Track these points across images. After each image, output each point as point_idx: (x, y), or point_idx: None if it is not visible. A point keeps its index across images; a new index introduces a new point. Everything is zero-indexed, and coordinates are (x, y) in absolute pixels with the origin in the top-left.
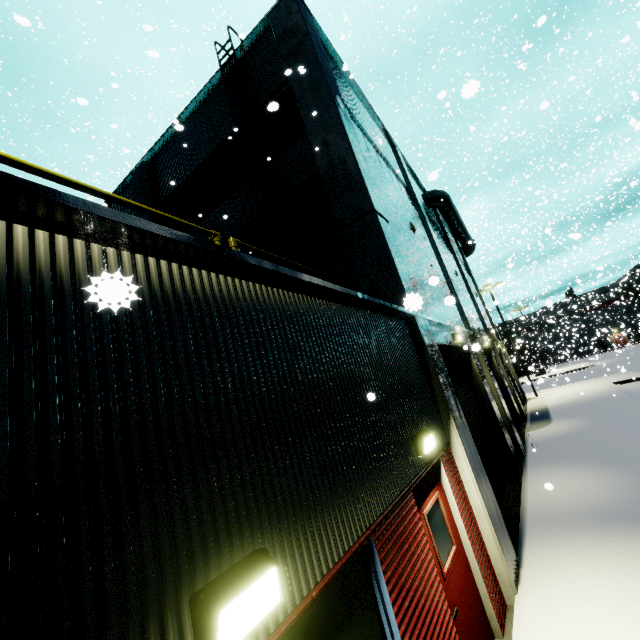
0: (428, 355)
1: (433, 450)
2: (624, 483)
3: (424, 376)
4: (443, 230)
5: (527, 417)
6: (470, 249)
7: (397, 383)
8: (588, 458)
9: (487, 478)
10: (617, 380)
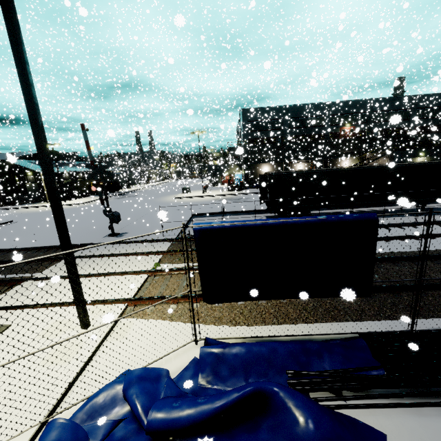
0: None
1: None
2: None
3: None
4: None
5: None
6: None
7: None
8: None
9: None
10: None
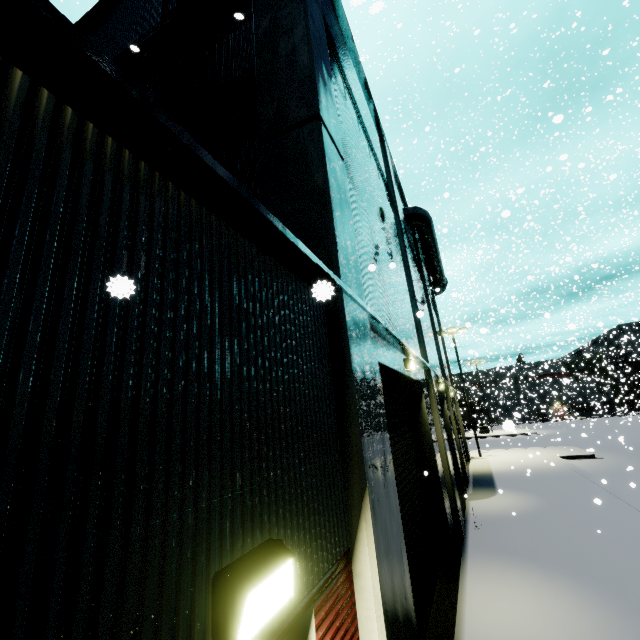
0: (350, 365)
1: (296, 590)
2: (609, 628)
3: (334, 404)
4: (418, 255)
5: (469, 480)
6: (441, 287)
7: (234, 403)
8: (547, 561)
9: (413, 602)
10: (564, 454)
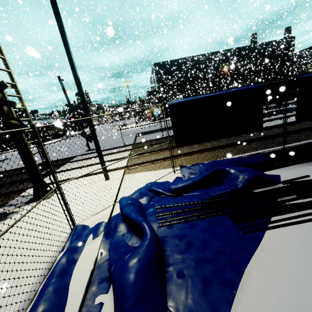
0: None
1: None
2: None
3: None
4: None
5: None
6: None
7: None
8: None
9: None
10: None
